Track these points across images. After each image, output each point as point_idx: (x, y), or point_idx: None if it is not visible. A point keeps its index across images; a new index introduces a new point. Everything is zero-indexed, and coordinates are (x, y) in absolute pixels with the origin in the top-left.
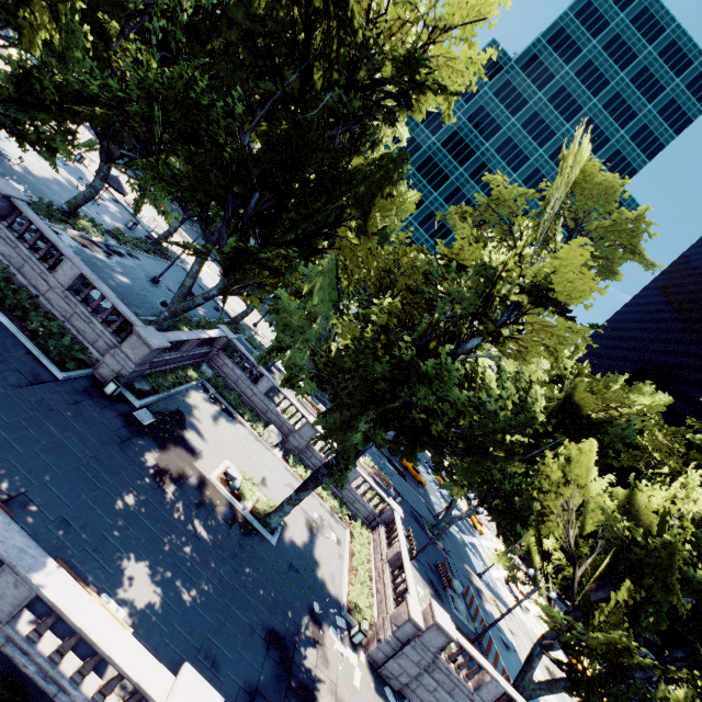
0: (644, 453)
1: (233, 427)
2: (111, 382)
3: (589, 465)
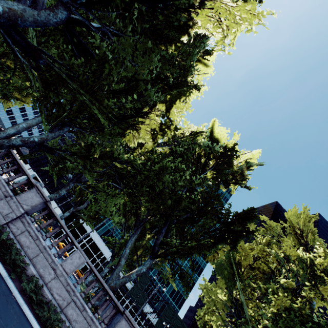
0: None
1: None
2: None
3: None
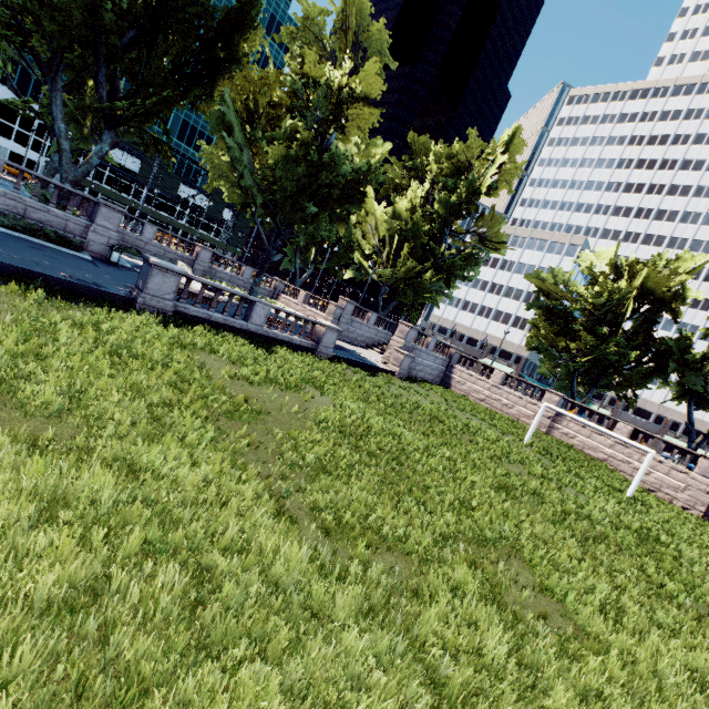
0: (391, 184)
1: None
2: (113, 252)
3: (373, 201)
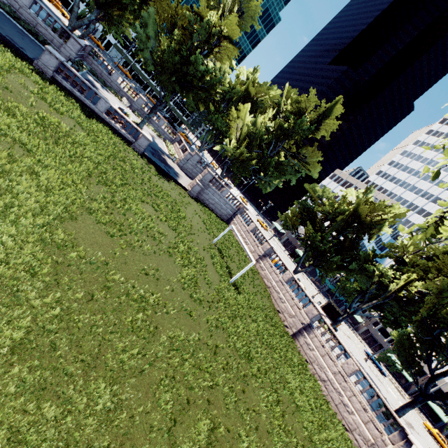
0: (265, 110)
1: (110, 95)
2: (69, 61)
3: (246, 113)
